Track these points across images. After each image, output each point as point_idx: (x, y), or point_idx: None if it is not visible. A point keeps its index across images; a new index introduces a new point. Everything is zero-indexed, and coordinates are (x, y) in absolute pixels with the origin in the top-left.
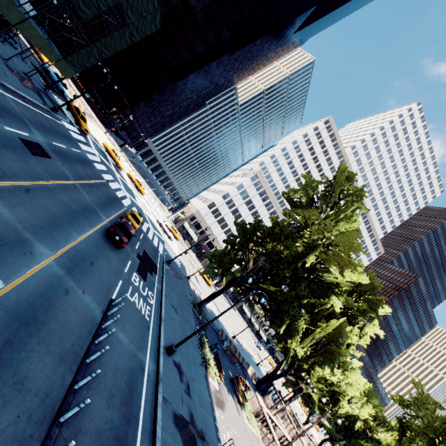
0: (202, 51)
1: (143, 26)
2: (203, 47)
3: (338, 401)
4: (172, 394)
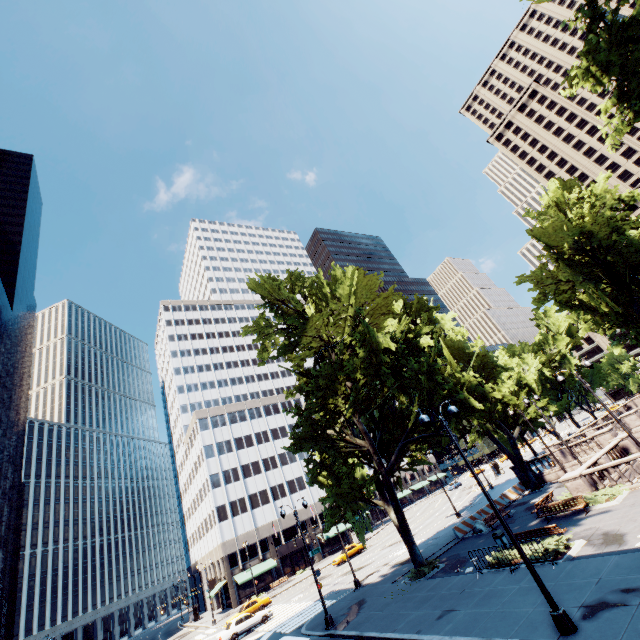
0: None
1: None
2: None
3: (528, 386)
4: None
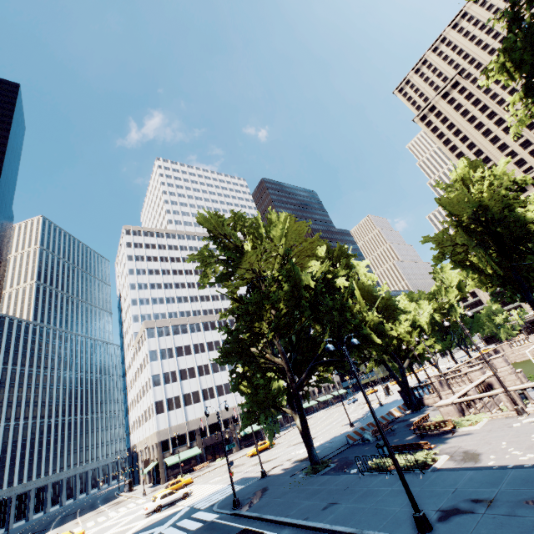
0: None
1: None
2: None
3: (420, 327)
4: (511, 533)
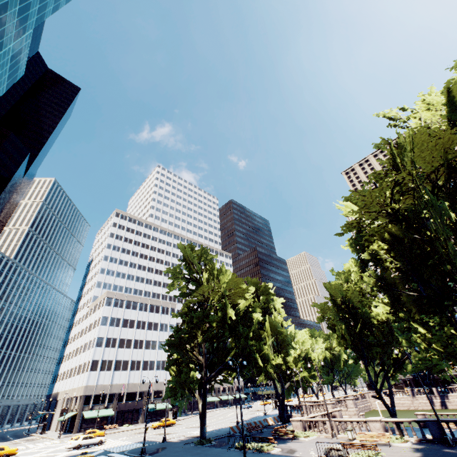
0: None
1: None
2: None
3: (311, 359)
4: None
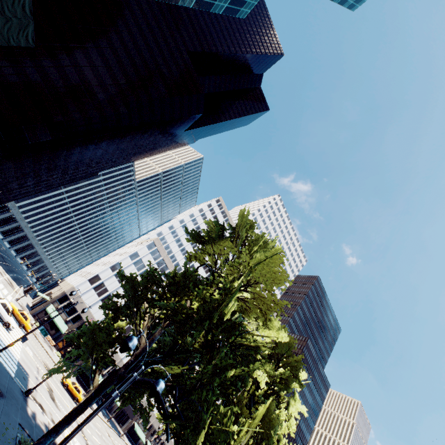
0: (96, 116)
1: (4, 28)
2: (98, 113)
3: None
4: None
